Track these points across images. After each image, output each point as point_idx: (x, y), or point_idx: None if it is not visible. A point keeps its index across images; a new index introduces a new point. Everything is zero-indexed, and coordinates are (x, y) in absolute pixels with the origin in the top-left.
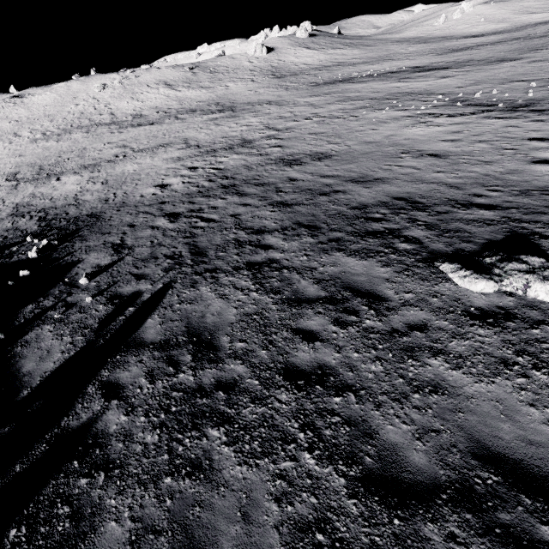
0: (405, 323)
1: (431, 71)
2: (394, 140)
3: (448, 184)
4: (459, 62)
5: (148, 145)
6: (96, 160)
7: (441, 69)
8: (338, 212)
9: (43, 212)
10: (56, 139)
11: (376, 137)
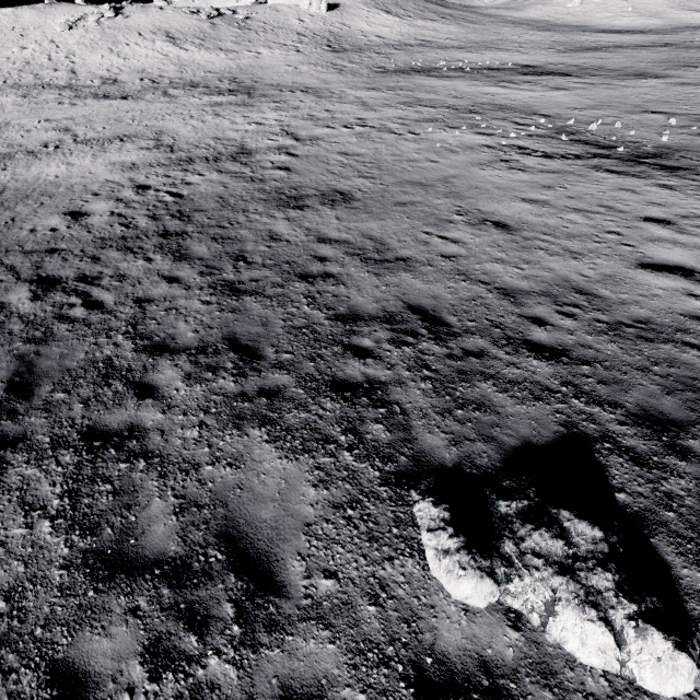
0: (282, 685)
1: (544, 76)
2: (453, 185)
3: (503, 288)
4: (584, 67)
5: (101, 133)
6: (12, 148)
7: (557, 75)
8: (308, 323)
9: None
10: None
11: (430, 176)
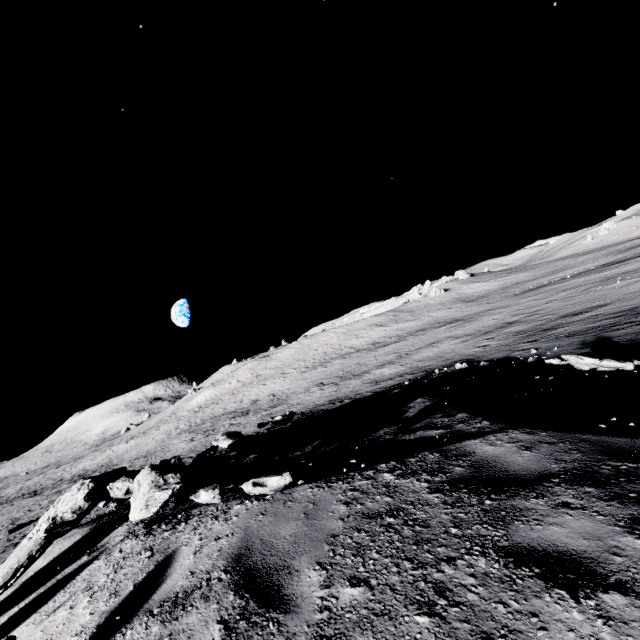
0: None
1: (626, 261)
2: None
3: None
4: None
5: (418, 346)
6: (384, 362)
7: (635, 258)
8: None
9: (404, 374)
10: (322, 367)
11: (634, 290)
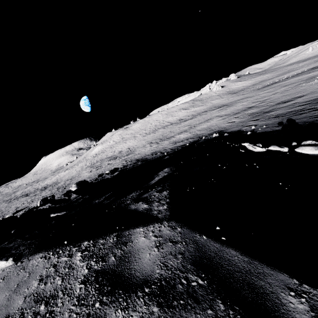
0: None
1: None
2: None
3: None
4: None
5: (200, 122)
6: (182, 130)
7: None
8: None
9: (189, 139)
10: (153, 133)
11: None
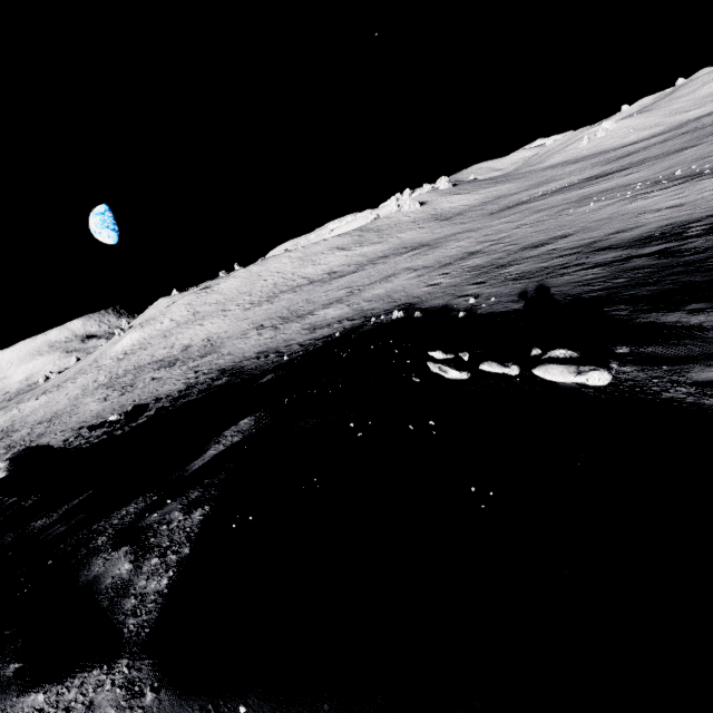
0: None
1: (610, 175)
2: (621, 213)
3: (698, 212)
4: (634, 163)
5: (373, 280)
6: (333, 299)
7: (619, 172)
8: (620, 243)
9: (344, 320)
10: (268, 303)
11: (602, 217)
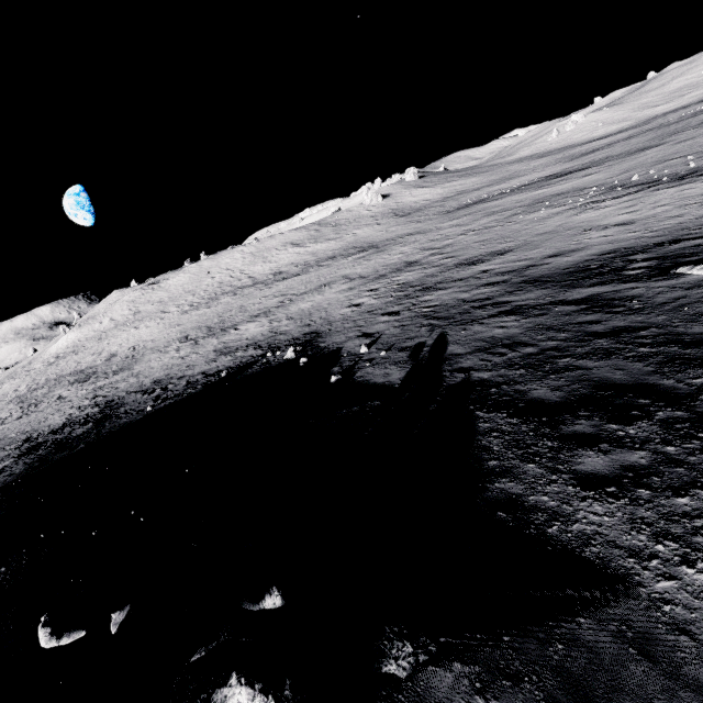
0: (668, 299)
1: (570, 174)
2: (568, 226)
3: (646, 236)
4: (595, 161)
5: (308, 288)
6: (263, 310)
7: (579, 171)
8: (553, 274)
9: (252, 345)
10: (206, 306)
11: (547, 229)
